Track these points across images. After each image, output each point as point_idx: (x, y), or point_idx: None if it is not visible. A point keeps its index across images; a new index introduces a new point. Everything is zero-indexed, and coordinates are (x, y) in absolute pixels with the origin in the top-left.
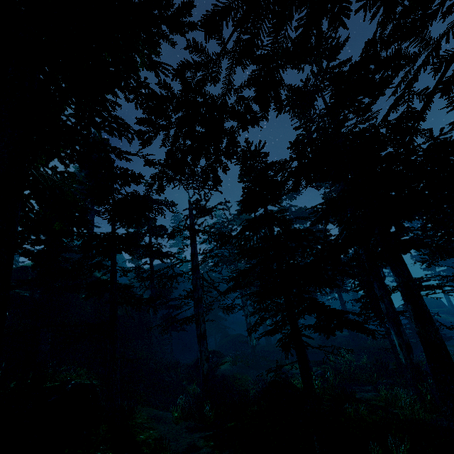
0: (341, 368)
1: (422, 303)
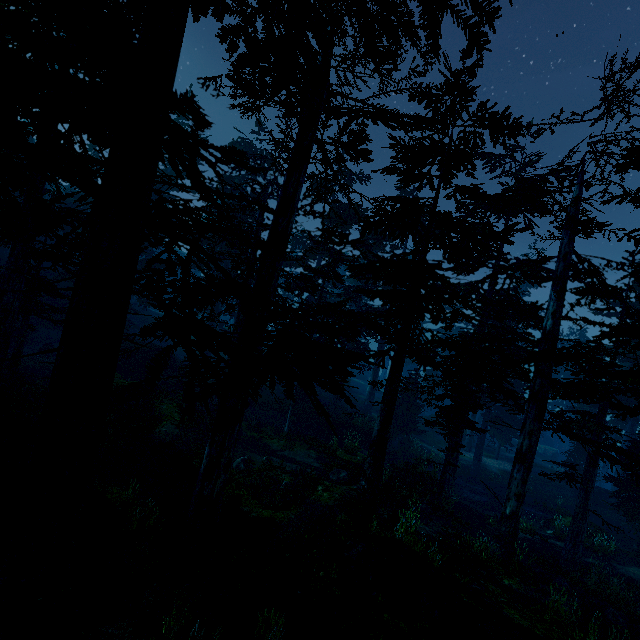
0: None
1: None
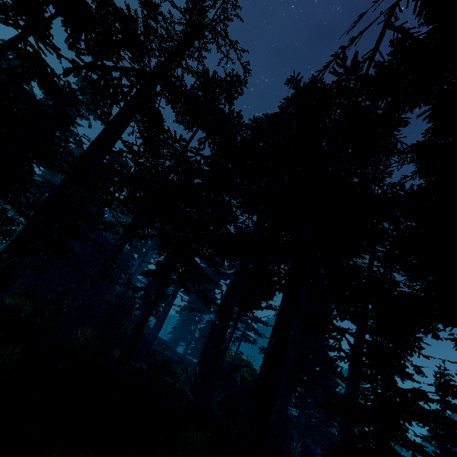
0: None
1: None
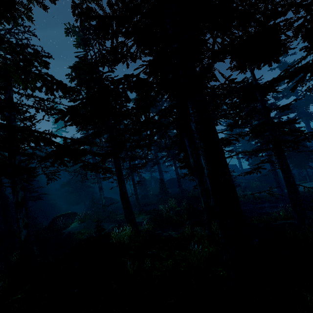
0: (164, 214)
1: (216, 139)
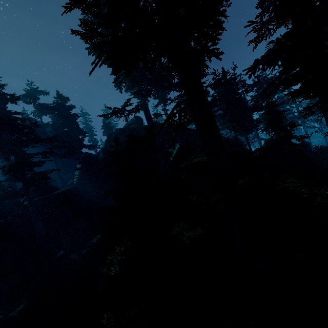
0: None
1: None
